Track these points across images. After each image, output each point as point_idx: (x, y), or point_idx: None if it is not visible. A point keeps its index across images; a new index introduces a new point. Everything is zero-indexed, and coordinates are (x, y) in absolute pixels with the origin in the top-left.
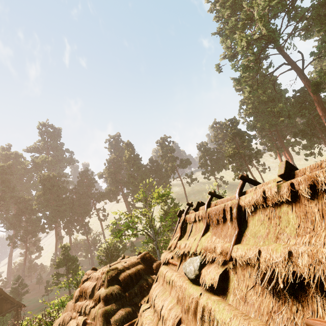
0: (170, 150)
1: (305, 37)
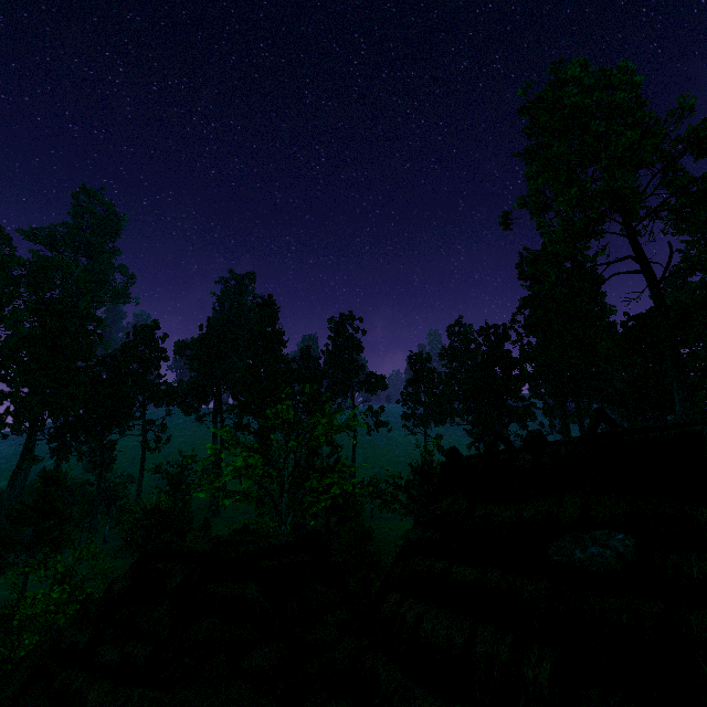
0: (353, 346)
1: (675, 226)
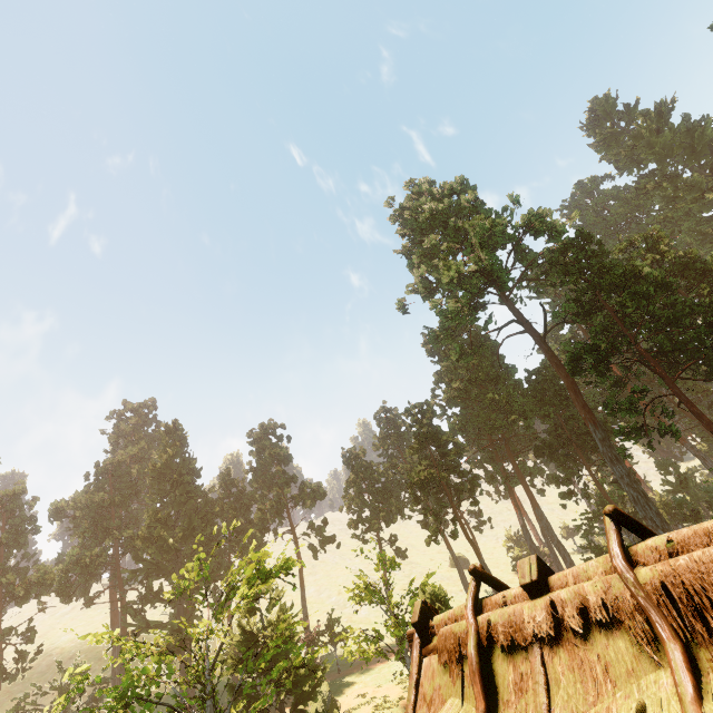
0: (280, 457)
1: (537, 291)
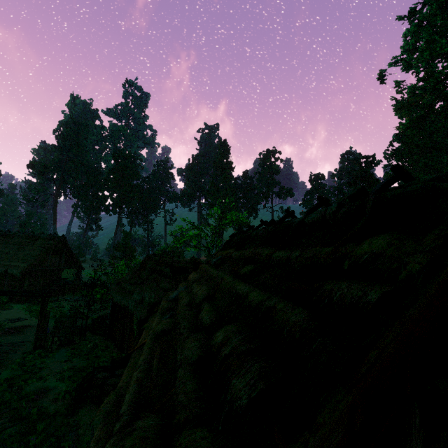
0: (273, 170)
1: None
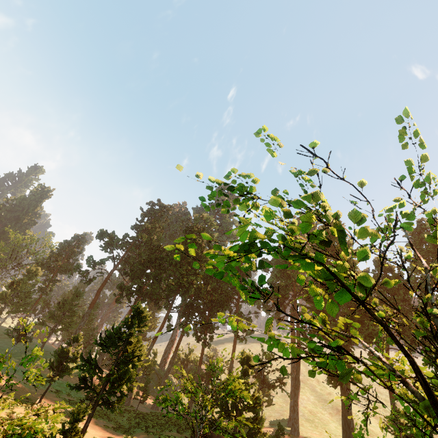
0: None
1: None
